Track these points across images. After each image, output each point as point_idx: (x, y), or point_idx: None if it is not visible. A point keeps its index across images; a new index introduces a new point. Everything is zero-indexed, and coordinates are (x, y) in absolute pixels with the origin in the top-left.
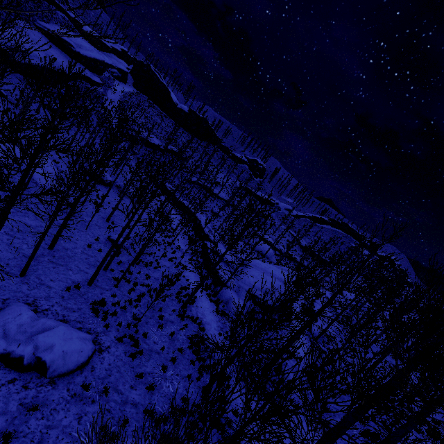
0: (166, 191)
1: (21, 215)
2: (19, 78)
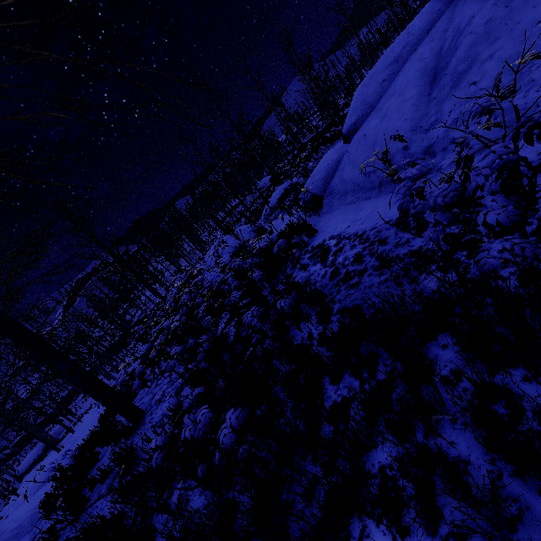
0: None
1: None
2: None
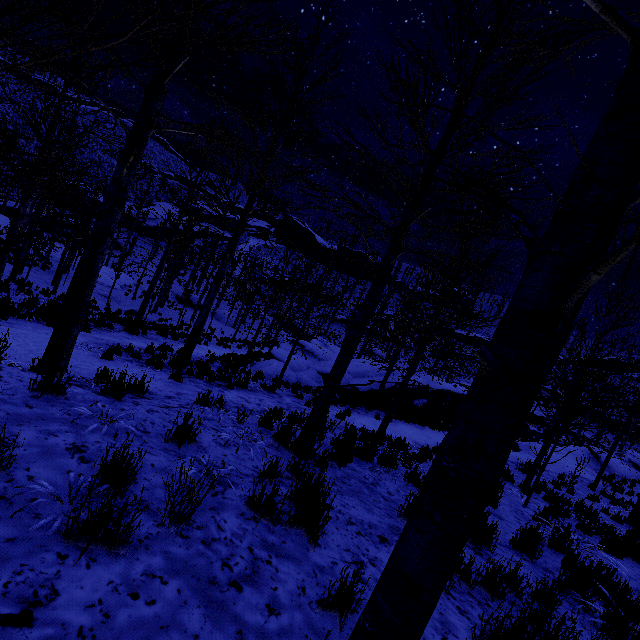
0: (292, 327)
1: (32, 272)
2: (146, 240)
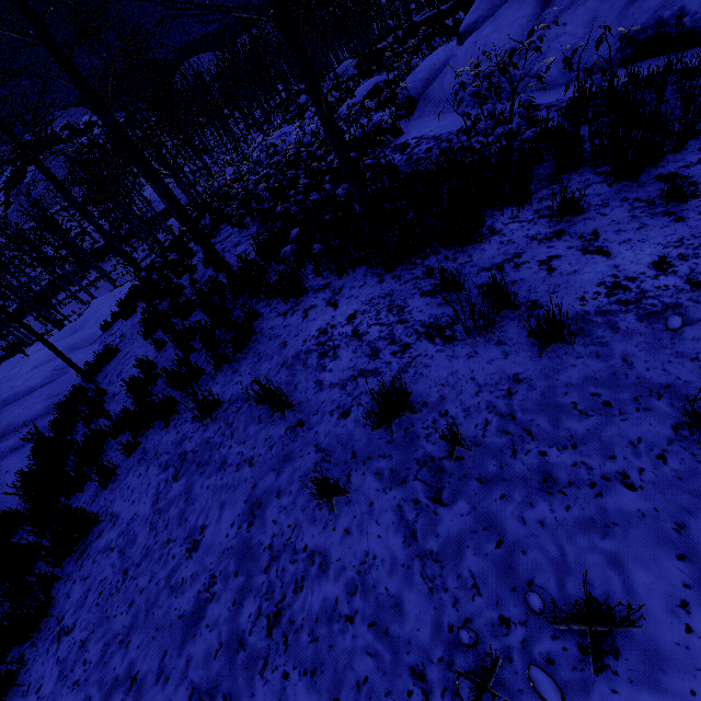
0: None
1: None
2: None
